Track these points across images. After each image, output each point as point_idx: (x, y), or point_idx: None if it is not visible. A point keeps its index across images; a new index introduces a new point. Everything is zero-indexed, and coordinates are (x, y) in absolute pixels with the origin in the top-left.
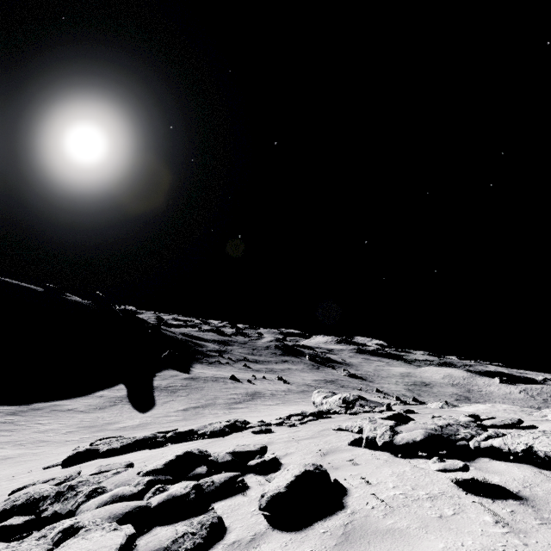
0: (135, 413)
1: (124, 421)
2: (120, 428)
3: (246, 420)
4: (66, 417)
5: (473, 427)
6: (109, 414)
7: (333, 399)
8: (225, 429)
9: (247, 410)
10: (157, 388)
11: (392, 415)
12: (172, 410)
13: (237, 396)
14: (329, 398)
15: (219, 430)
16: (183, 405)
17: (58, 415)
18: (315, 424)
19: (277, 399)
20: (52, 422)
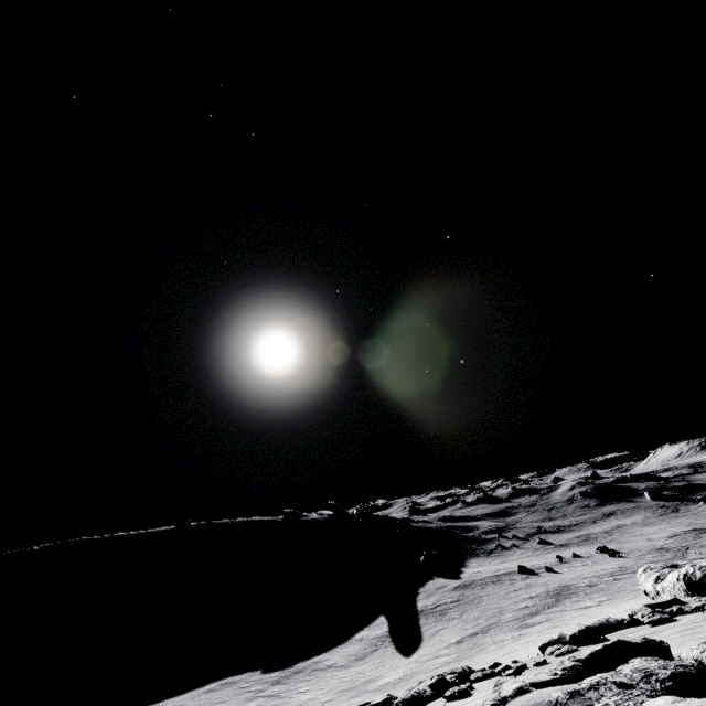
0: (398, 659)
1: (385, 674)
2: (379, 687)
3: (466, 669)
4: (326, 677)
5: (652, 683)
6: (370, 666)
7: (668, 581)
8: (423, 693)
9: (547, 625)
10: (423, 612)
11: (600, 649)
12: (442, 645)
13: (531, 602)
14: (664, 579)
15: (410, 698)
16: (456, 633)
17: (318, 676)
18: (553, 664)
19: (599, 592)
20: (312, 688)
